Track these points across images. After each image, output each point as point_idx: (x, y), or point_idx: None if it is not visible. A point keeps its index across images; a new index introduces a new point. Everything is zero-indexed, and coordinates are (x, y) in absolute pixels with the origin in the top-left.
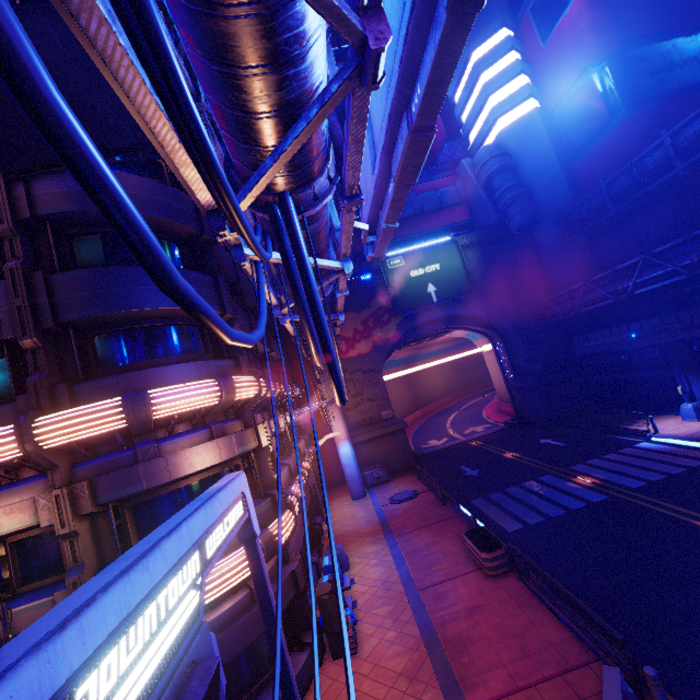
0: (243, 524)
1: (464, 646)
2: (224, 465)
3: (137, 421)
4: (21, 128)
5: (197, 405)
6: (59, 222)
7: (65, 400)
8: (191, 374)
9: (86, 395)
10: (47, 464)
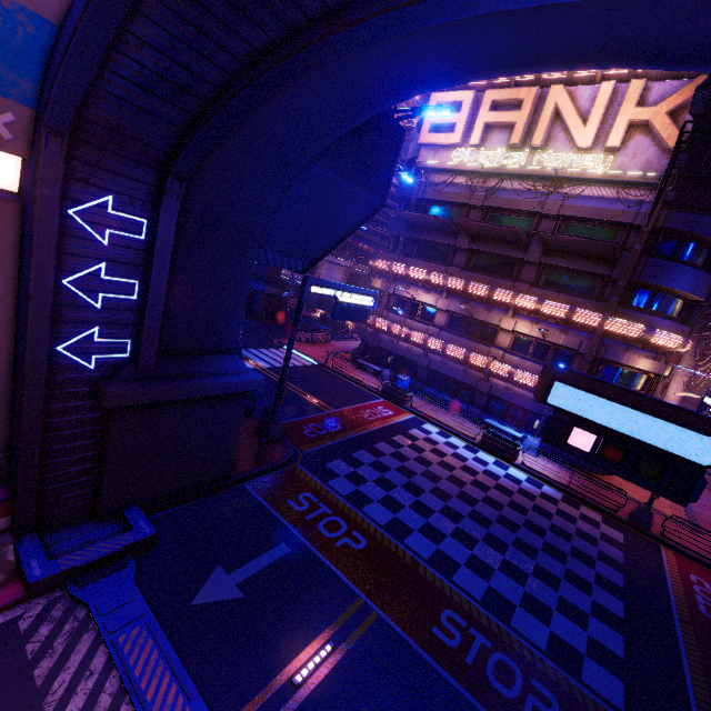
0: (704, 404)
1: (708, 523)
2: (648, 373)
3: (644, 339)
4: (703, 202)
5: (667, 344)
6: (667, 230)
7: (618, 313)
8: (672, 328)
9: (627, 315)
10: (597, 333)
